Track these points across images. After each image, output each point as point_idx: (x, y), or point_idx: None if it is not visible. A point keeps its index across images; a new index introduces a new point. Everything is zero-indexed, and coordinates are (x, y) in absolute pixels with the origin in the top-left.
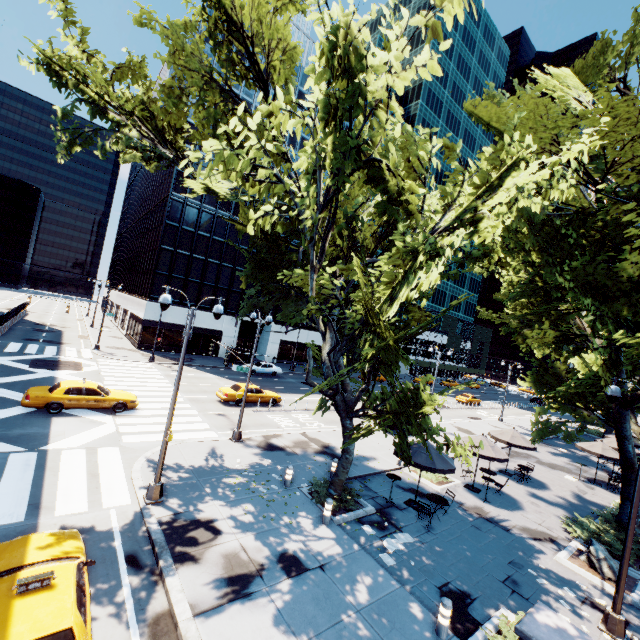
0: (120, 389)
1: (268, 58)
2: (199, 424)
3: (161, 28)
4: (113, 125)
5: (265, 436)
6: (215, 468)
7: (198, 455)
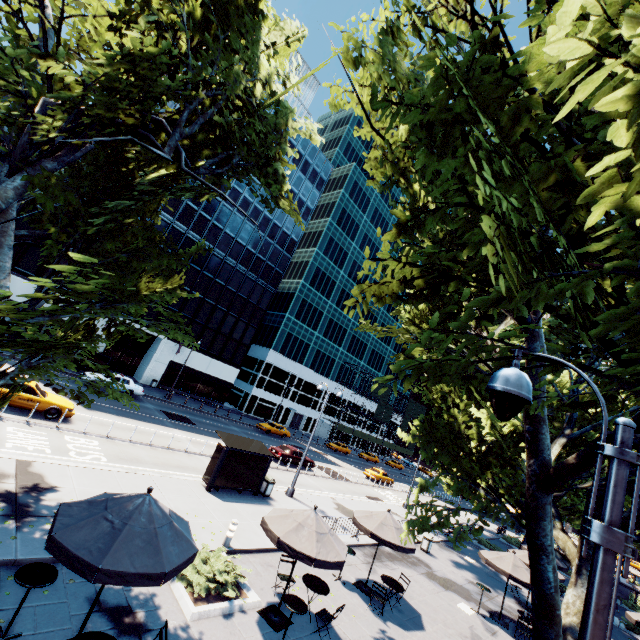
0: None
1: None
2: None
3: None
4: None
5: None
6: None
7: None
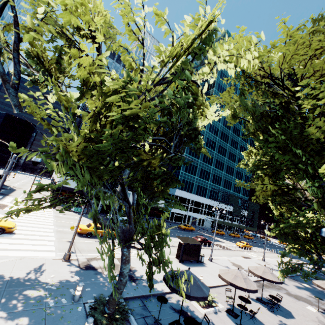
0: (16, 221)
1: (95, 23)
2: (49, 246)
3: (30, 2)
4: (1, 53)
5: (89, 258)
6: (29, 280)
7: (25, 269)
